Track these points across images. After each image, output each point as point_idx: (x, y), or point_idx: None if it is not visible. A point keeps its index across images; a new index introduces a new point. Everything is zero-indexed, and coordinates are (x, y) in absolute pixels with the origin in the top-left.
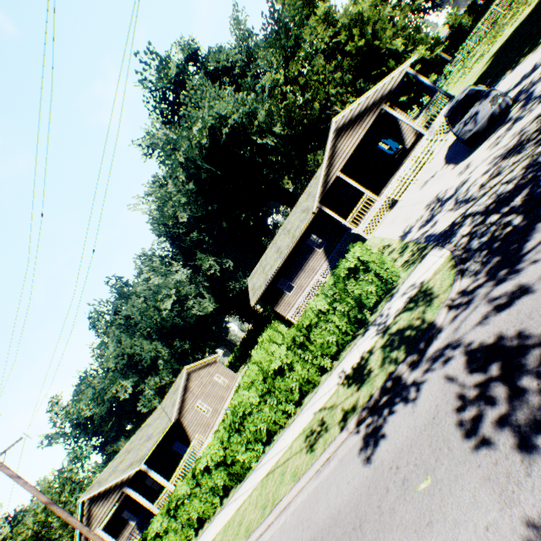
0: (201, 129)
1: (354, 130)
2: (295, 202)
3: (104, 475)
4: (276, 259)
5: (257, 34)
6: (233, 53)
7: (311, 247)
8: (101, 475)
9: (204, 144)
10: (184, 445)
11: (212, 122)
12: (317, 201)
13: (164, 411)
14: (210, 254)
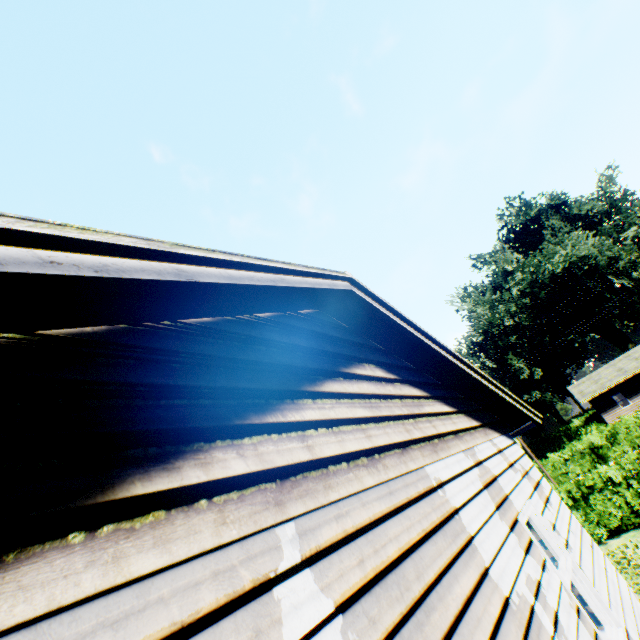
0: (560, 262)
1: None
2: (624, 342)
3: None
4: (617, 375)
5: (628, 190)
6: (599, 205)
7: None
8: None
9: (555, 273)
10: None
11: (573, 258)
12: None
13: None
14: (518, 359)
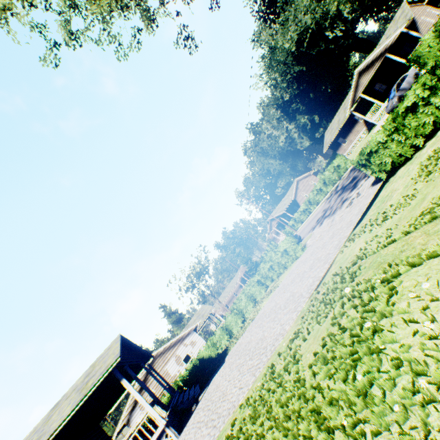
0: (290, 45)
1: (368, 72)
2: (370, 50)
3: (272, 214)
4: (336, 129)
5: None
6: None
7: (355, 120)
8: (271, 214)
9: (293, 51)
10: (297, 208)
11: (297, 37)
12: (349, 110)
13: (288, 196)
14: (304, 114)
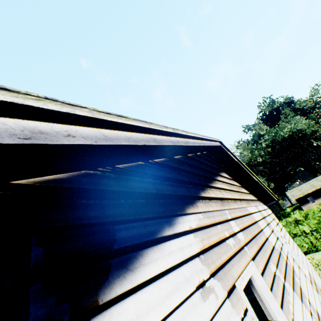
0: (287, 131)
1: None
2: (315, 172)
3: None
4: (310, 188)
5: None
6: (309, 104)
7: None
8: None
9: (284, 136)
10: None
11: (294, 130)
12: None
13: None
14: (262, 178)
